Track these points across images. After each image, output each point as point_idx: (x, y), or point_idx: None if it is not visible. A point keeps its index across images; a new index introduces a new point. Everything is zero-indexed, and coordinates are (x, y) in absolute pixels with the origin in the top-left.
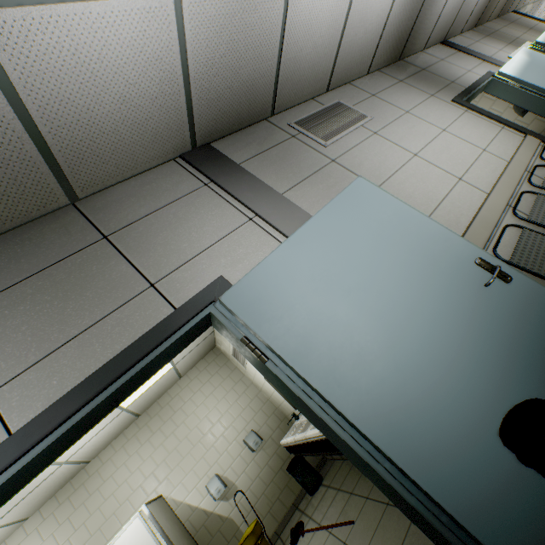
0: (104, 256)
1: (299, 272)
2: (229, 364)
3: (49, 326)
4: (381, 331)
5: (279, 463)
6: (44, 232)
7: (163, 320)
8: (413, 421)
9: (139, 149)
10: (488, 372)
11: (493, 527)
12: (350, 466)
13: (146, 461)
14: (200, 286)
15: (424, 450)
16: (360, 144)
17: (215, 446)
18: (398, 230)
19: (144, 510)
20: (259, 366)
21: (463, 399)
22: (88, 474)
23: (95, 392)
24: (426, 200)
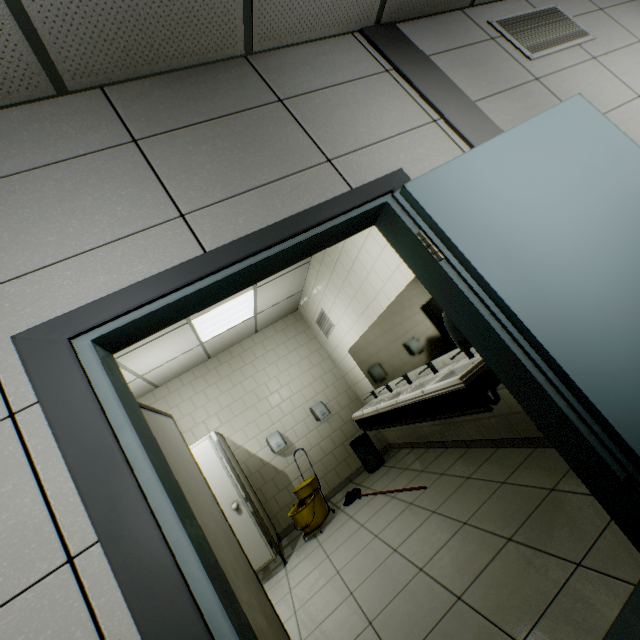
0: (280, 120)
1: (492, 180)
2: (308, 333)
3: (231, 172)
4: (572, 258)
5: (342, 439)
6: (218, 79)
7: (341, 195)
8: (588, 343)
9: (327, 3)
10: None
11: None
12: (421, 452)
13: (211, 401)
14: (377, 175)
15: (594, 368)
16: (573, 67)
17: (281, 406)
18: (612, 164)
19: (213, 436)
20: (424, 270)
21: None
22: (155, 398)
23: (279, 239)
24: None
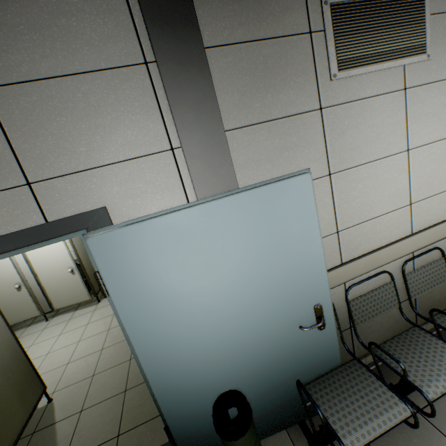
0: None
1: (172, 248)
2: None
3: None
4: (201, 320)
5: None
6: None
7: (28, 229)
8: (177, 373)
9: None
10: (246, 368)
11: (179, 422)
12: None
13: None
14: (80, 207)
15: (171, 386)
16: (372, 98)
17: None
18: (287, 251)
19: None
20: None
21: (217, 374)
22: None
23: None
24: (356, 212)
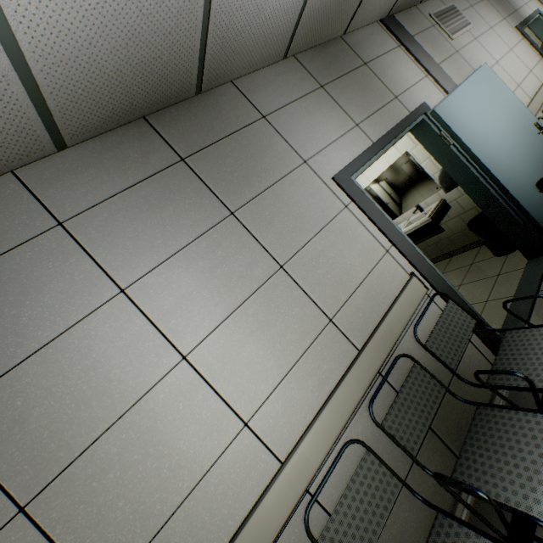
0: (369, 75)
1: (464, 107)
2: None
3: (364, 103)
4: (497, 142)
5: None
6: (336, 51)
7: (408, 115)
8: (508, 175)
9: (378, 7)
10: (534, 167)
11: (530, 209)
12: None
13: None
14: (415, 105)
15: (512, 184)
16: (469, 45)
17: None
18: (503, 99)
19: None
20: (438, 152)
21: (525, 173)
22: None
23: (396, 136)
24: None
